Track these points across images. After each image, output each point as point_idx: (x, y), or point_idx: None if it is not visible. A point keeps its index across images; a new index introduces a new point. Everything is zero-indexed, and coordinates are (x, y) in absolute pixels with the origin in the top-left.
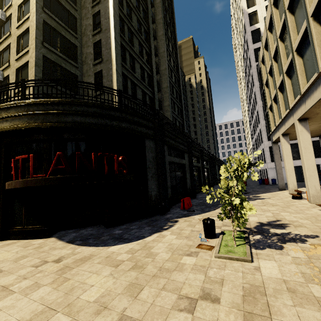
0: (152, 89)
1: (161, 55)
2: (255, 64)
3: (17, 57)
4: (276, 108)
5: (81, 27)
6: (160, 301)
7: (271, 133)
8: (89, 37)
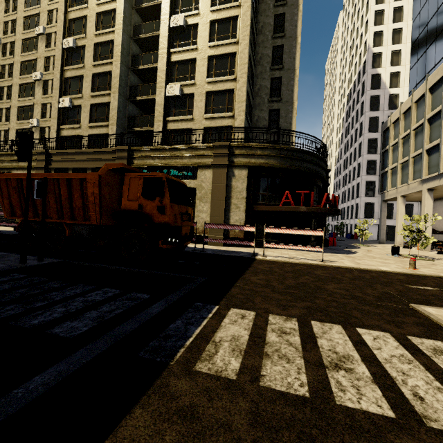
0: None
1: None
2: (368, 113)
3: (211, 80)
4: (400, 172)
5: (256, 54)
6: (420, 264)
7: (385, 192)
8: (266, 69)
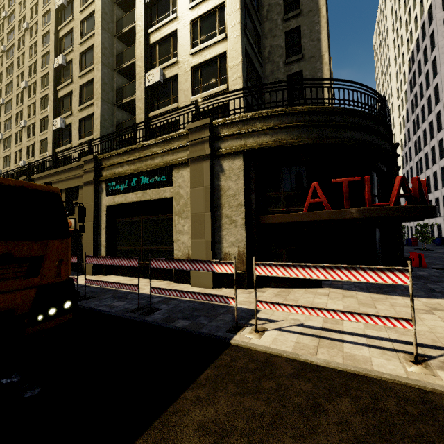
0: None
1: None
2: None
3: (195, 50)
4: None
5: (261, 8)
6: None
7: None
8: (276, 23)
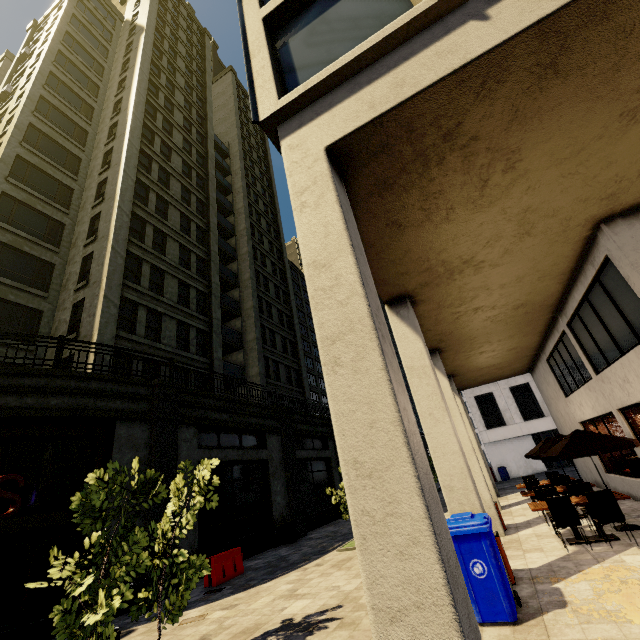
0: (209, 316)
1: (242, 258)
2: None
3: None
4: None
5: (71, 235)
6: None
7: None
8: (79, 250)
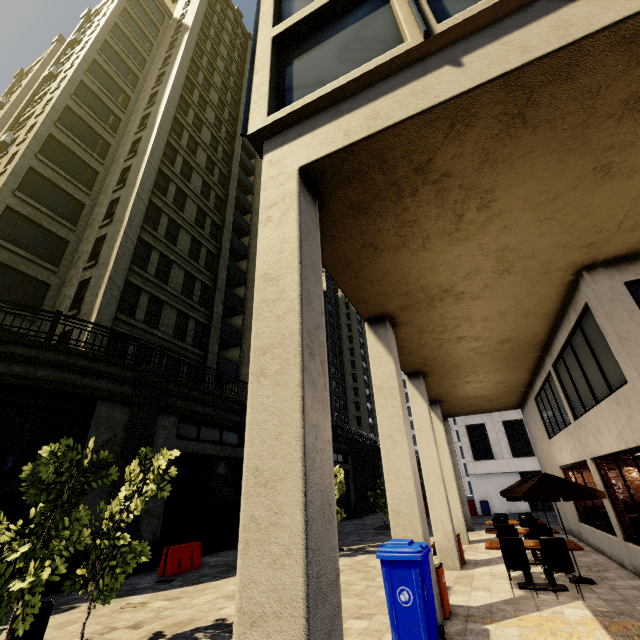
0: (211, 310)
1: (253, 257)
2: None
3: None
4: None
5: (89, 216)
6: None
7: None
8: (94, 230)
